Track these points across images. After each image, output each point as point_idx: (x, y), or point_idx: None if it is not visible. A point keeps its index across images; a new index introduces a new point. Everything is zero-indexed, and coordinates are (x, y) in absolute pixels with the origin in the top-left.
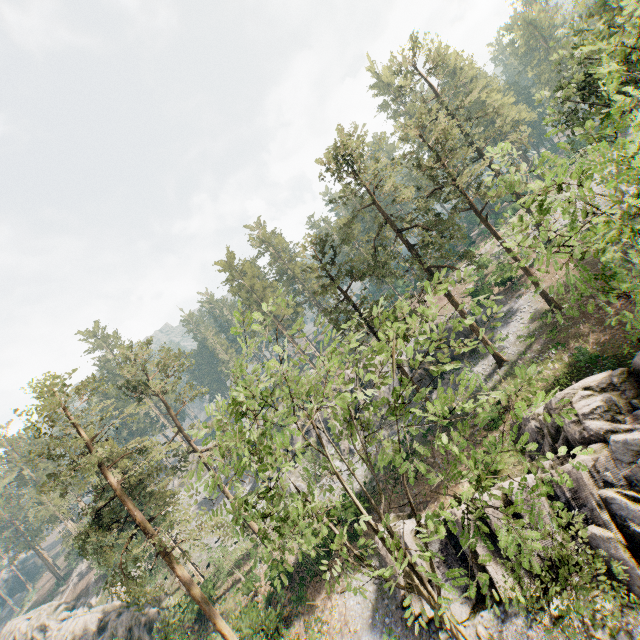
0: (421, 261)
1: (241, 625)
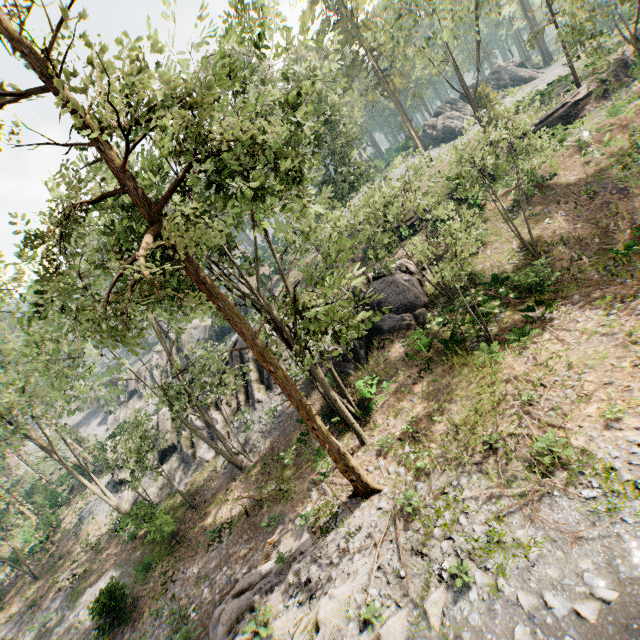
0: None
1: (37, 499)
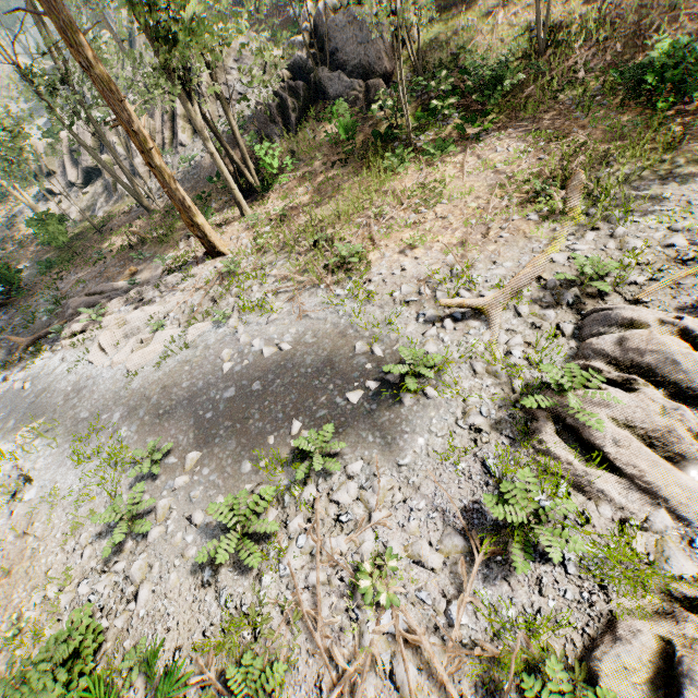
0: None
1: None
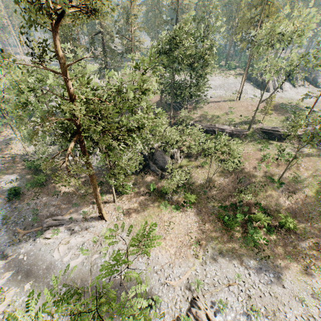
0: (105, 59)
1: None
